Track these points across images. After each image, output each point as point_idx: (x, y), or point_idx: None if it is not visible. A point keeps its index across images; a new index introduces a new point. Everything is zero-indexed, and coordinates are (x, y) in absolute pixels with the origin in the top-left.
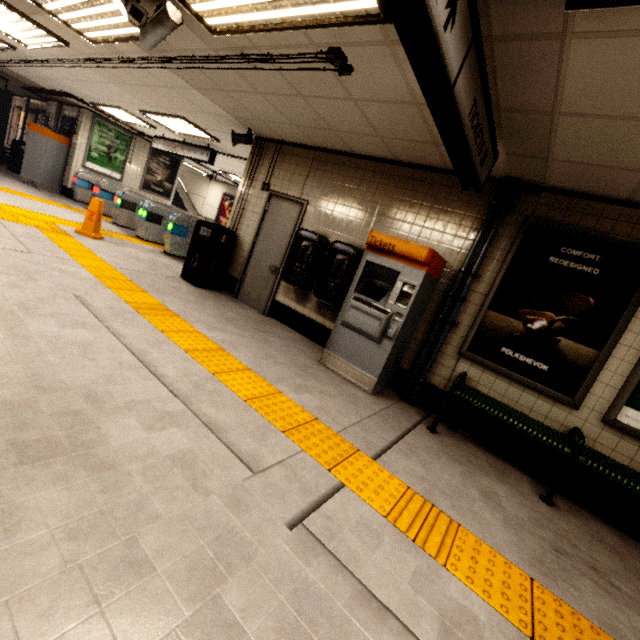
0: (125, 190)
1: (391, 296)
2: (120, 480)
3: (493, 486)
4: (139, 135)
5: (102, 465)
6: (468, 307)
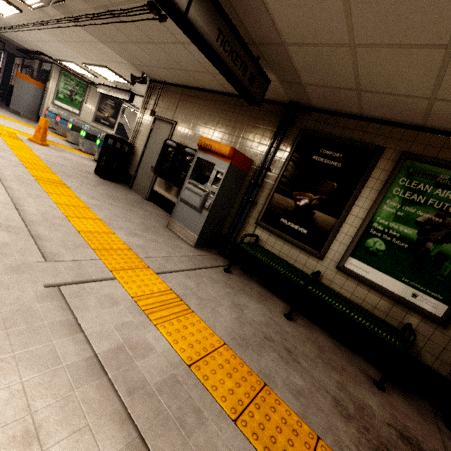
0: (75, 118)
1: (209, 180)
2: None
3: (248, 303)
4: (92, 84)
5: None
6: (264, 191)
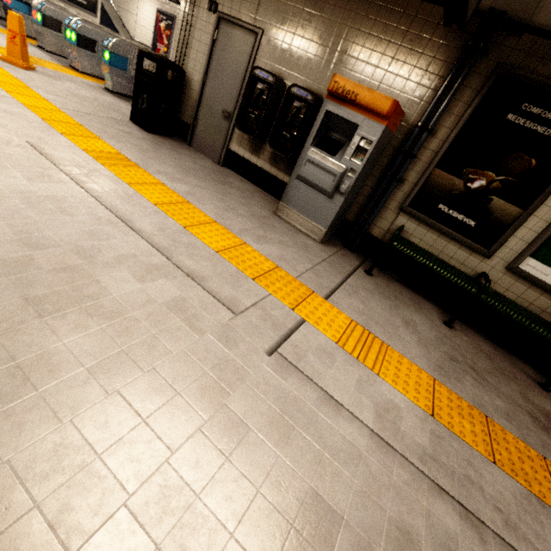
0: (42, 0)
1: (347, 151)
2: (129, 326)
3: (412, 316)
4: None
5: (111, 314)
6: (417, 164)
